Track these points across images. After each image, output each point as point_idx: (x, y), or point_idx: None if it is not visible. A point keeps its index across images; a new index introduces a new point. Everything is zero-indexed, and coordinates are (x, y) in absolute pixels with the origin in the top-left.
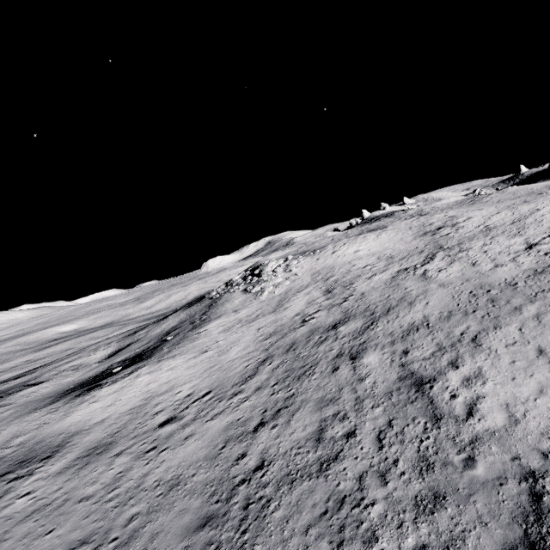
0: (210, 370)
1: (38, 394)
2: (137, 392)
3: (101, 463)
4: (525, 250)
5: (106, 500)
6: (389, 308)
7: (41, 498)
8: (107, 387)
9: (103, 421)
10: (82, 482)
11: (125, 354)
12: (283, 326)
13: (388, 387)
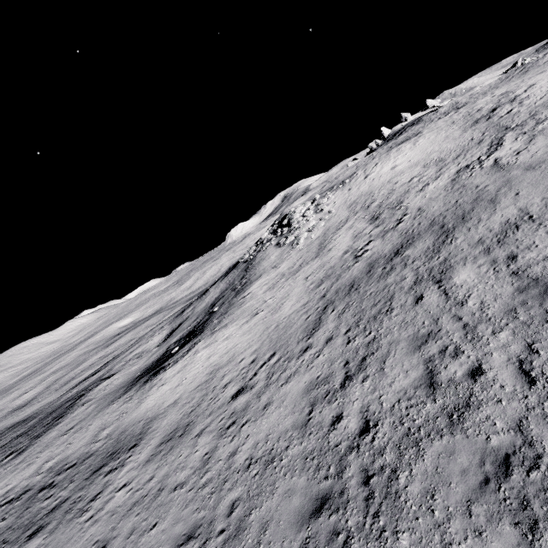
0: (267, 332)
1: (112, 386)
2: (200, 368)
3: (185, 446)
4: None
5: (200, 486)
6: (464, 215)
7: (137, 489)
8: (170, 368)
9: (175, 402)
10: (171, 469)
11: (179, 334)
12: (333, 269)
13: (504, 304)
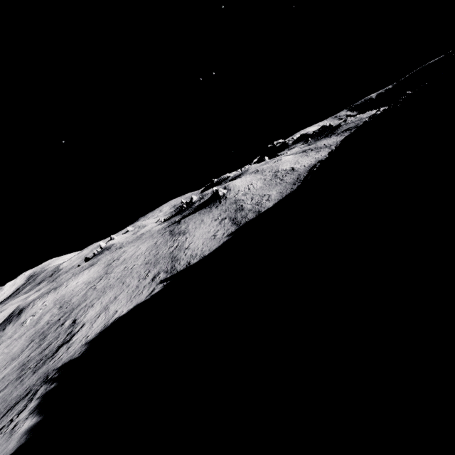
0: (5, 360)
1: None
2: None
3: None
4: (122, 270)
5: None
6: (79, 305)
7: None
8: None
9: None
10: None
11: None
12: (39, 329)
13: (68, 326)
